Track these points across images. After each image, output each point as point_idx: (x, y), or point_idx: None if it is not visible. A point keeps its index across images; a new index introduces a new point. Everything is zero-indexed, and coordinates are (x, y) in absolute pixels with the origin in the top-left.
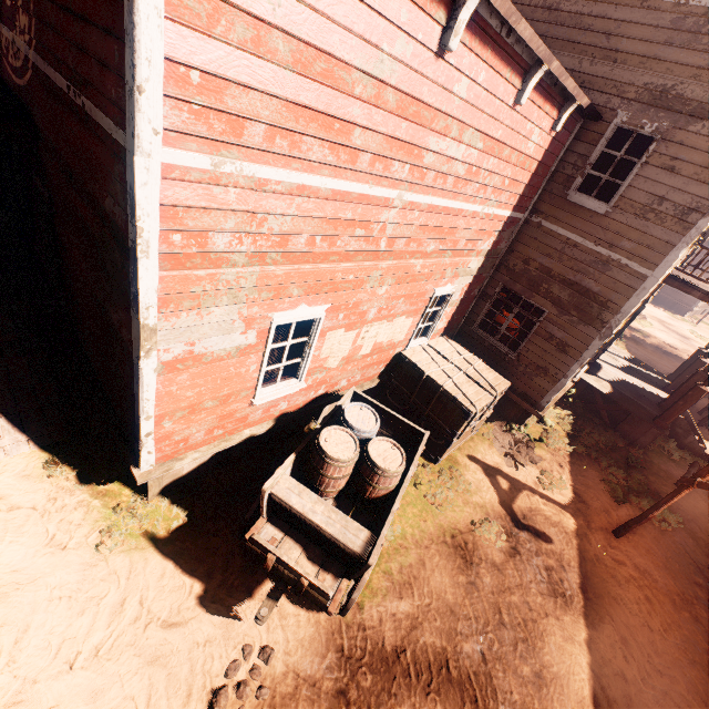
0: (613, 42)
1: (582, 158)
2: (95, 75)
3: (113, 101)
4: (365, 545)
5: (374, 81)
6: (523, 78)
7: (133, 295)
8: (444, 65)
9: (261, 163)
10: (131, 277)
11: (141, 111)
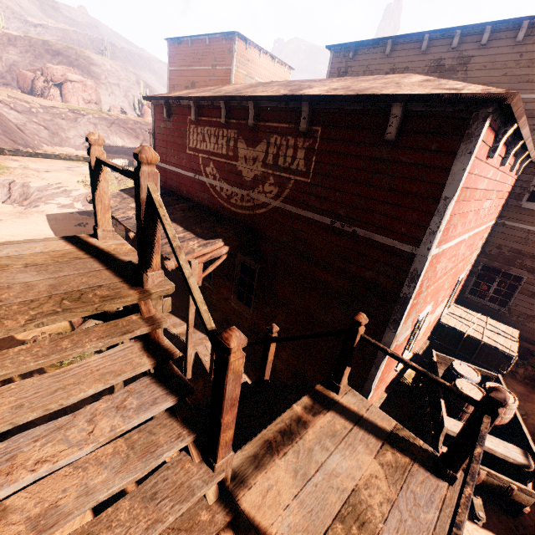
0: (529, 121)
1: (525, 183)
2: (378, 221)
3: (402, 233)
4: (526, 458)
5: (480, 190)
6: (513, 160)
7: (393, 320)
8: (497, 171)
9: (446, 242)
10: (394, 311)
11: (436, 239)
